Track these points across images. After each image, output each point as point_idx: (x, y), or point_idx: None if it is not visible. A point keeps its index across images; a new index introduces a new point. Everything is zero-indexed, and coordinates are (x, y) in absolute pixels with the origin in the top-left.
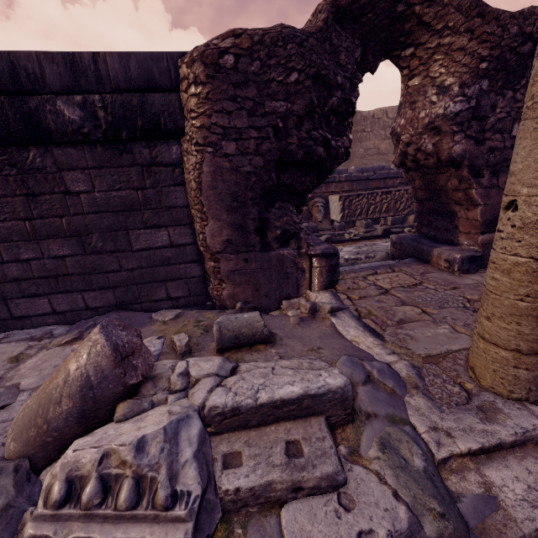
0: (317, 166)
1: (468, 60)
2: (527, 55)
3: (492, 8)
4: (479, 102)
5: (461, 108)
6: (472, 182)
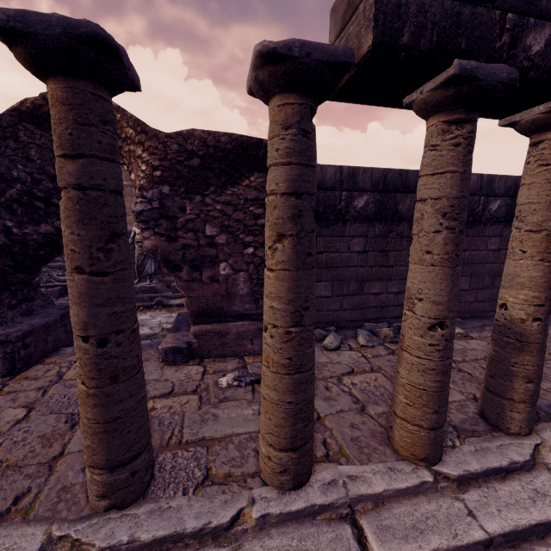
0: (3, 251)
1: (145, 167)
2: (200, 167)
3: (150, 128)
4: (165, 203)
5: (143, 208)
6: (172, 275)
